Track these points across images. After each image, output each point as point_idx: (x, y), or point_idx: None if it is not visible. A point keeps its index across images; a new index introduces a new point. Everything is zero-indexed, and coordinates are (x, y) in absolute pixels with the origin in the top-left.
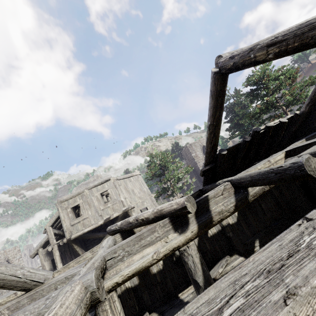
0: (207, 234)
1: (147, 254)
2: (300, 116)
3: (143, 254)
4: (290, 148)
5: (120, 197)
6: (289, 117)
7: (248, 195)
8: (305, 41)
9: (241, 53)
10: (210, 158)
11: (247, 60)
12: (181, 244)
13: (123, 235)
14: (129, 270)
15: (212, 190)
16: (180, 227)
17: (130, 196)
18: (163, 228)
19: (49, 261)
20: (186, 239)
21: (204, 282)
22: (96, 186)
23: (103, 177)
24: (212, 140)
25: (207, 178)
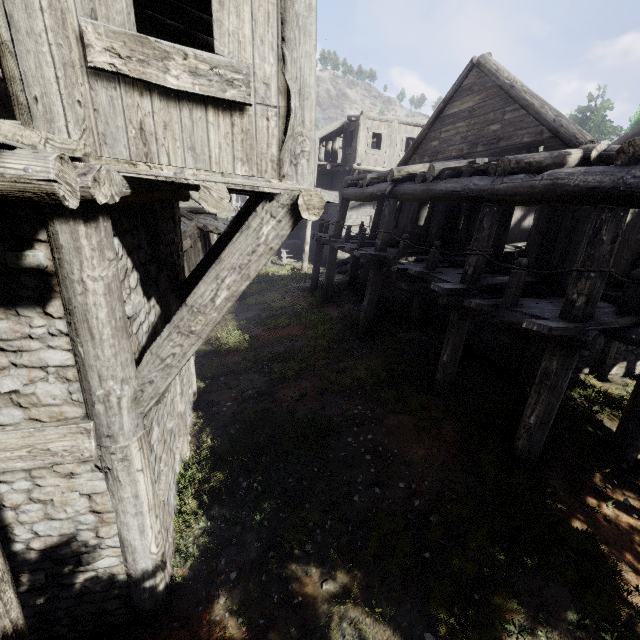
0: (521, 224)
1: None
2: None
3: None
4: None
5: None
6: None
7: None
8: None
9: None
10: None
11: None
12: None
13: None
14: None
15: None
16: None
17: None
18: None
19: None
20: None
21: None
22: (407, 124)
23: (419, 119)
24: None
25: None
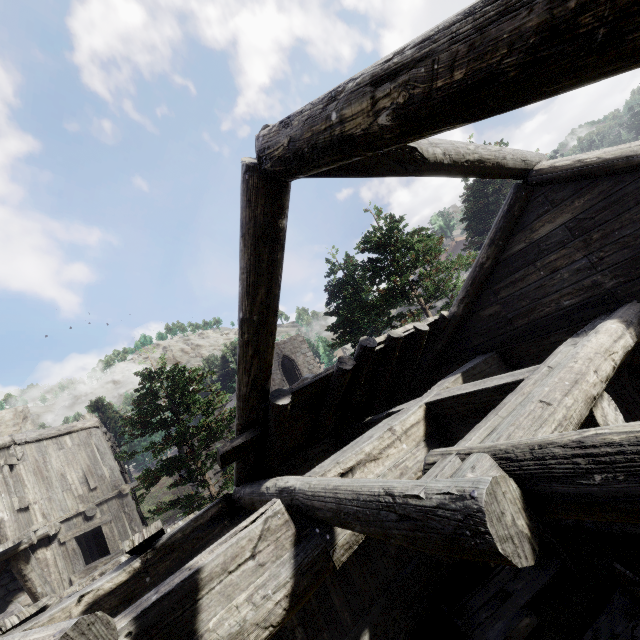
0: None
1: None
2: (450, 321)
3: None
4: (434, 395)
5: None
6: (431, 322)
7: (332, 547)
8: (490, 61)
9: (308, 107)
10: (248, 413)
11: (322, 133)
12: None
13: None
14: None
15: (226, 538)
16: None
17: (48, 496)
18: None
19: None
20: None
21: None
22: None
23: None
24: (252, 365)
25: (245, 465)
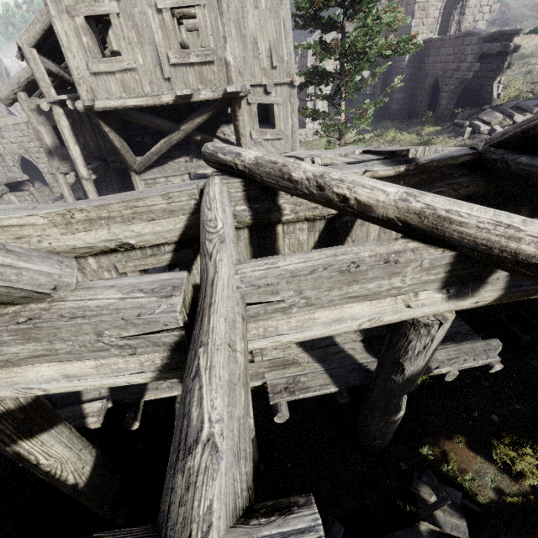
0: None
1: (353, 318)
2: None
3: (342, 315)
4: None
5: (225, 50)
6: None
7: None
8: None
9: None
10: None
11: None
12: (431, 314)
13: (249, 188)
14: (296, 336)
15: None
16: (459, 284)
17: (243, 56)
18: (421, 274)
19: (49, 129)
20: (450, 310)
21: (416, 373)
22: None
23: None
24: None
25: None
